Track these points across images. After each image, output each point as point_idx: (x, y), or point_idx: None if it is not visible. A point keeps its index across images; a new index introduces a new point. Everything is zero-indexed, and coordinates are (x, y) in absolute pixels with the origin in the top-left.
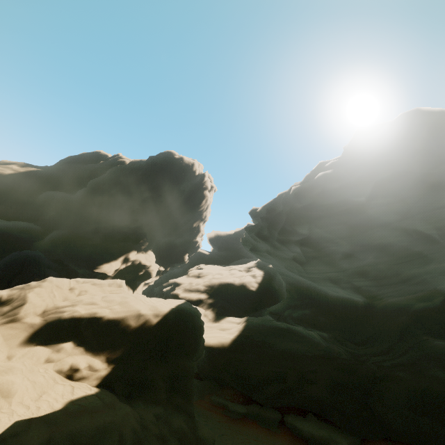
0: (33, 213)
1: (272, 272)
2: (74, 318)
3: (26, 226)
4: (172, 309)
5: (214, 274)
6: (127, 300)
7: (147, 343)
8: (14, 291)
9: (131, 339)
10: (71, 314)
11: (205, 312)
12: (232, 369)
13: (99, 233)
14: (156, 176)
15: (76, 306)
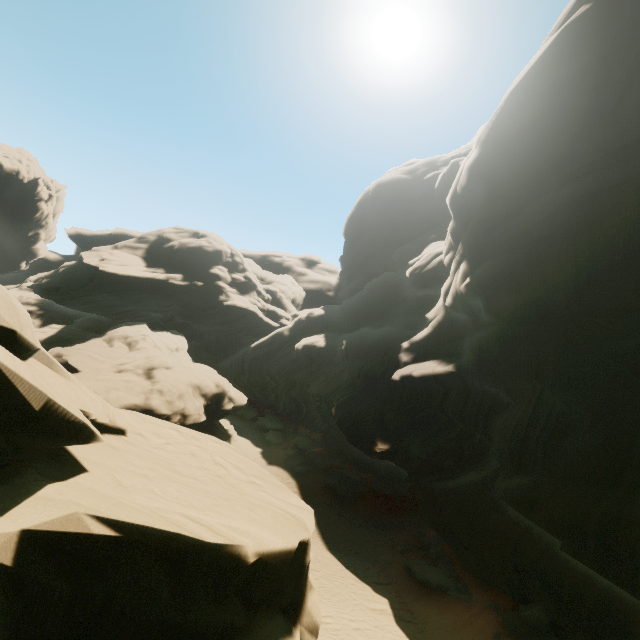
0: None
1: None
2: None
3: None
4: None
5: None
6: None
7: None
8: None
9: None
10: None
11: (33, 321)
12: None
13: None
14: None
15: None
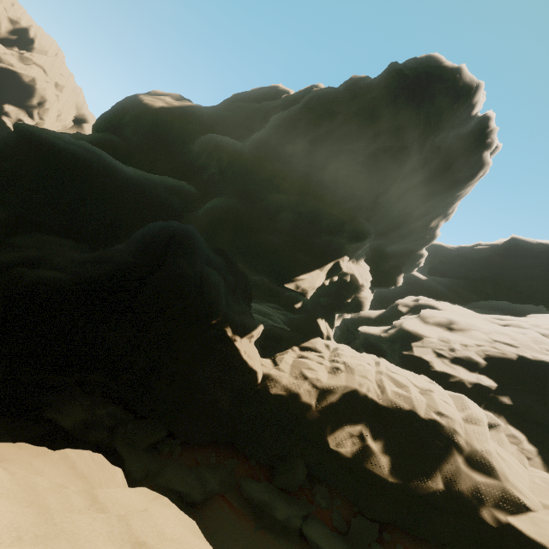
0: (187, 169)
1: None
2: None
3: (177, 184)
4: None
5: (487, 332)
6: None
7: None
8: None
9: None
10: None
11: (507, 431)
12: None
13: (288, 211)
14: (409, 101)
15: None
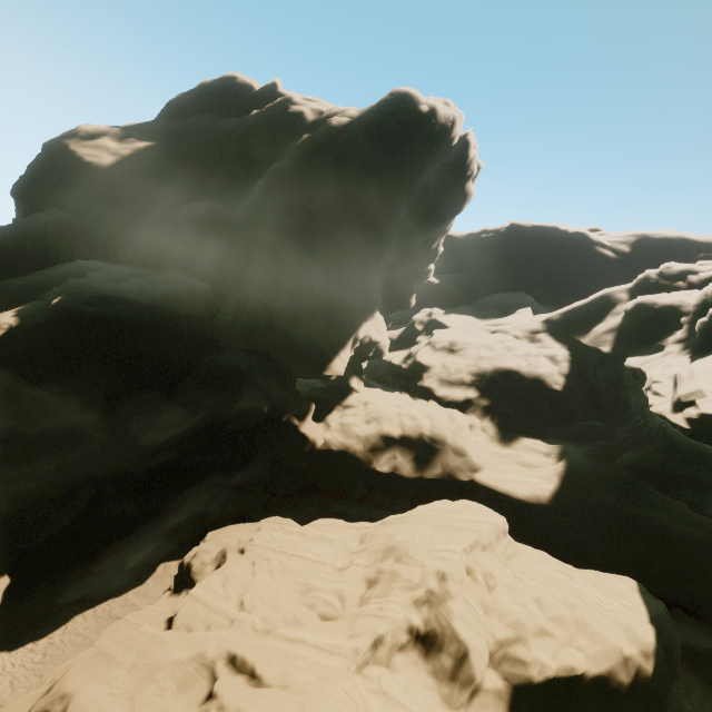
0: (180, 250)
1: (583, 350)
2: (548, 680)
3: (190, 287)
4: (655, 633)
5: (478, 348)
6: (581, 614)
7: (647, 705)
8: (425, 612)
9: (631, 706)
10: (544, 674)
11: (481, 424)
12: (559, 538)
13: (306, 296)
14: (392, 169)
15: (528, 643)
